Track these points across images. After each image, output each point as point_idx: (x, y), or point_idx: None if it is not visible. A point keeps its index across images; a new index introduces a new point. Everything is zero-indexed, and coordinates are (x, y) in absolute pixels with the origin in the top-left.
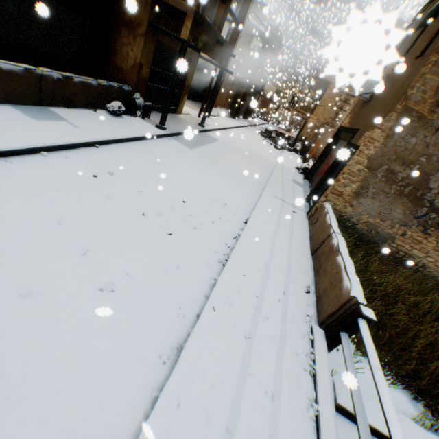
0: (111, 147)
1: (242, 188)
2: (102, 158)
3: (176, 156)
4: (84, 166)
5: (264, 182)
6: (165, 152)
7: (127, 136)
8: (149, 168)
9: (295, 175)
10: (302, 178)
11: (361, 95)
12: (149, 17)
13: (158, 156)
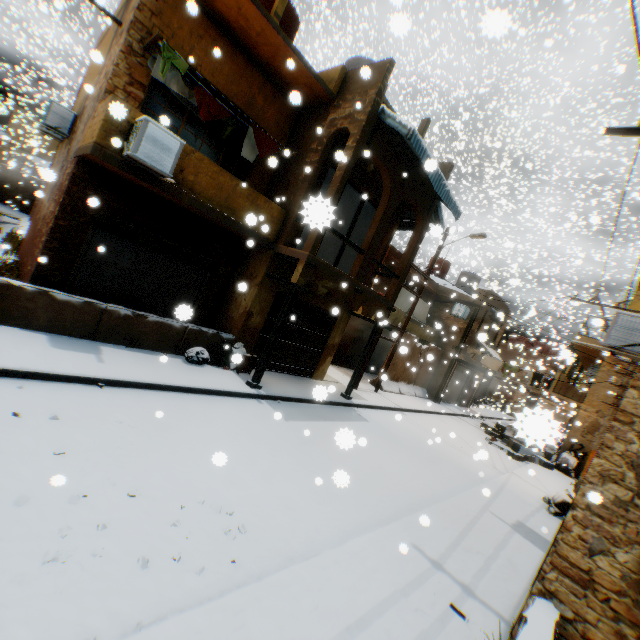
0: (126, 391)
1: (335, 507)
2: (83, 399)
3: (239, 422)
4: (30, 400)
5: (419, 509)
6: (222, 414)
7: (171, 383)
8: (149, 426)
9: (534, 514)
10: (556, 525)
11: (621, 348)
12: (268, 268)
13: (200, 415)
